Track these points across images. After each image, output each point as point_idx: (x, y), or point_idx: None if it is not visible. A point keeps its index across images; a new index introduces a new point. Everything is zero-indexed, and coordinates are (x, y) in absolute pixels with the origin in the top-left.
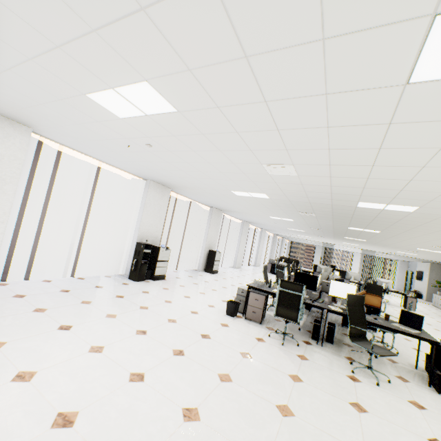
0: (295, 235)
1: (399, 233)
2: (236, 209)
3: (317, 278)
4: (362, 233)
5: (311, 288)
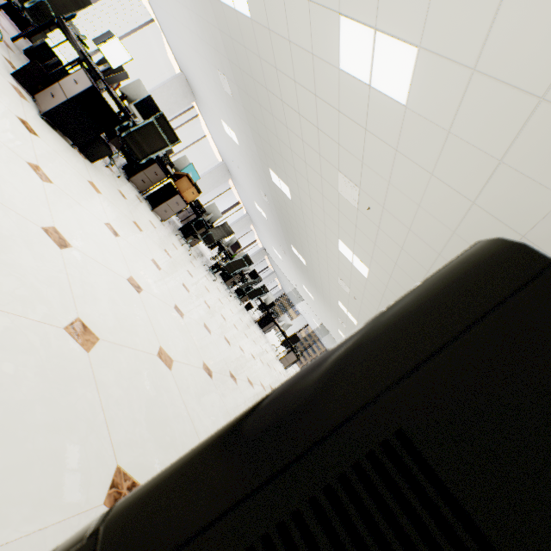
0: (273, 250)
1: (299, 195)
2: (196, 82)
3: (113, 36)
4: (288, 209)
5: (98, 43)
